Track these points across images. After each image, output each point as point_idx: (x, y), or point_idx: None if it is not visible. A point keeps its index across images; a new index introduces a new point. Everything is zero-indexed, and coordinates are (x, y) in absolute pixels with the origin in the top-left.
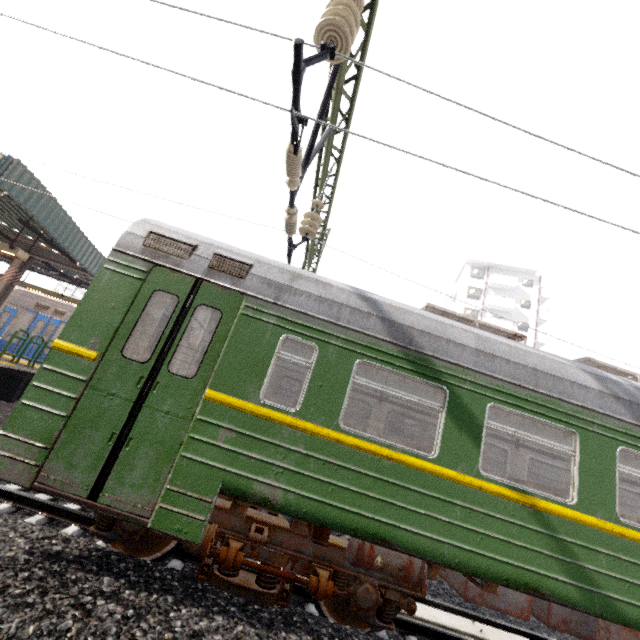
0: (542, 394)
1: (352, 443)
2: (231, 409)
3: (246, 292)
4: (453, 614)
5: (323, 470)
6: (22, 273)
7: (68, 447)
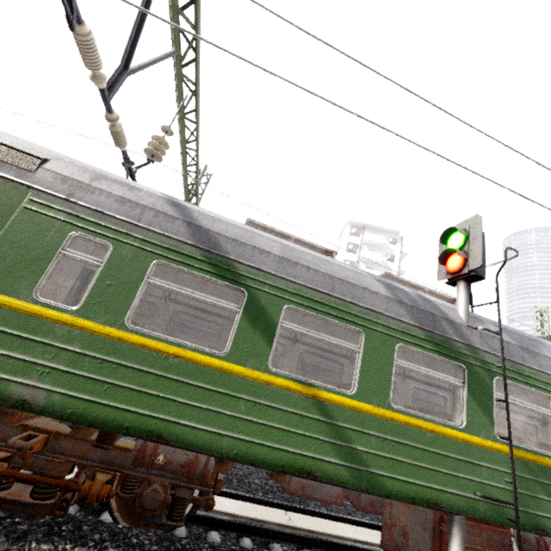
0: (336, 298)
1: (136, 341)
2: None
3: (33, 185)
4: (273, 507)
5: (99, 369)
6: None
7: None
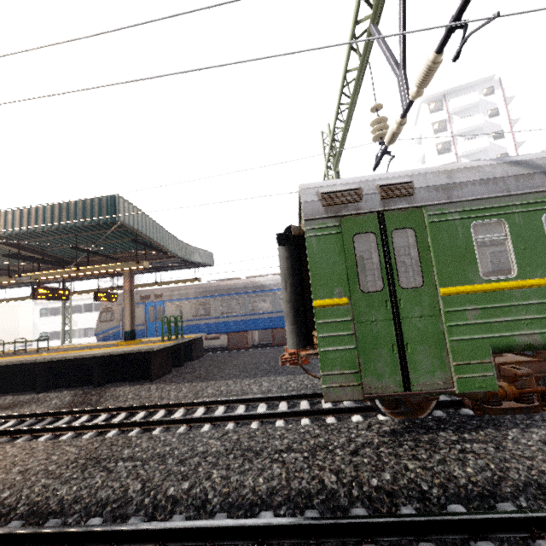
0: None
1: None
2: (465, 295)
3: (423, 204)
4: None
5: None
6: (132, 279)
7: (369, 366)
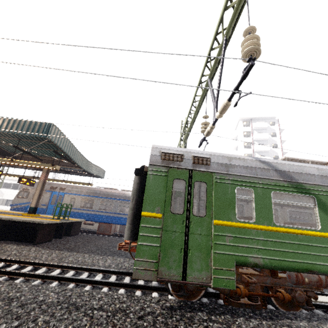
0: None
1: (283, 230)
2: (226, 227)
3: (213, 171)
4: (318, 295)
5: (275, 245)
6: (48, 174)
7: (165, 259)
